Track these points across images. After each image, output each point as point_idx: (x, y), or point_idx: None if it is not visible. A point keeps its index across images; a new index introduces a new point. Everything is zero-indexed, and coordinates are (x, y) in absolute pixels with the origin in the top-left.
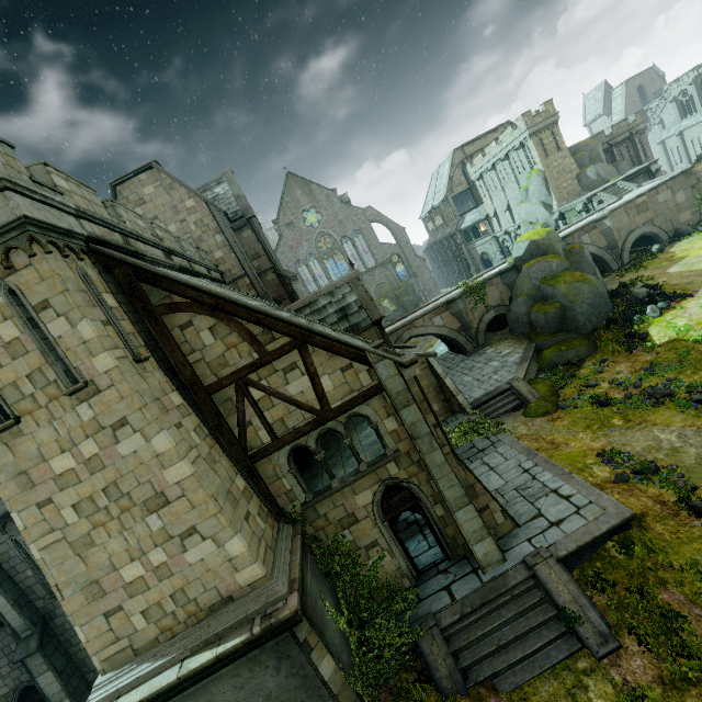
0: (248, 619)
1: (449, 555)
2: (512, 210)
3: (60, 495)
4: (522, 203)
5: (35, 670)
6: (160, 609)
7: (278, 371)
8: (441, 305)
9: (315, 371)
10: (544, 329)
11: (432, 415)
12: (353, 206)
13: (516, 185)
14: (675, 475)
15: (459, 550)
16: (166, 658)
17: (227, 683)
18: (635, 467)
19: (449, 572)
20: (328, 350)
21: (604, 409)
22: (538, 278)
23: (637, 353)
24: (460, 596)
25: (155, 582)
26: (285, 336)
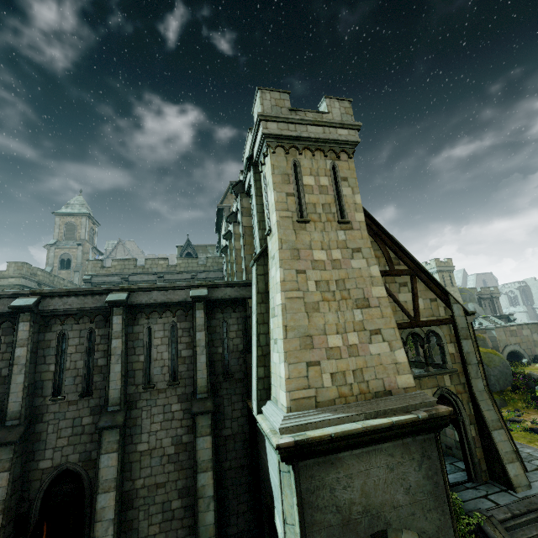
0: (407, 409)
1: (472, 478)
2: None
3: (311, 271)
4: None
5: (105, 446)
6: (343, 377)
7: (396, 282)
8: None
9: (416, 292)
10: None
11: (477, 353)
12: None
13: None
14: None
15: (481, 474)
16: (347, 414)
17: (383, 459)
18: None
19: (478, 488)
20: (427, 284)
21: (537, 435)
22: None
23: None
24: (502, 502)
25: (346, 356)
26: (407, 265)
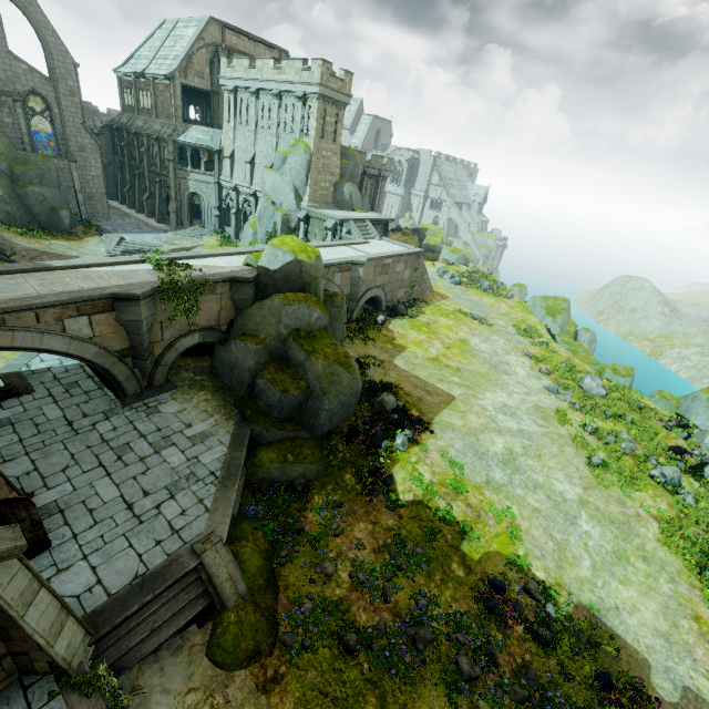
0: None
1: None
2: (256, 167)
3: None
4: (274, 171)
5: None
6: None
7: None
8: (100, 297)
9: None
10: (271, 409)
11: None
12: None
13: (274, 142)
14: None
15: None
16: None
17: None
18: None
19: None
20: None
21: (351, 663)
22: (289, 325)
23: (379, 506)
24: None
25: None
26: None
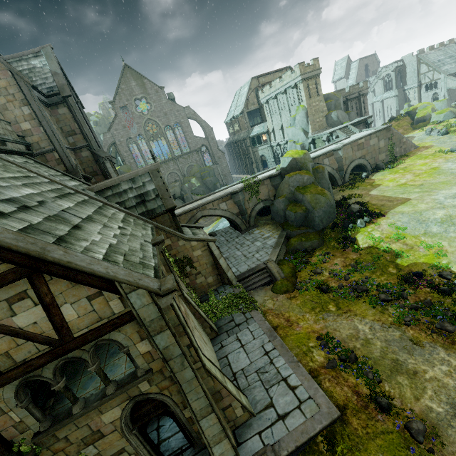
0: None
1: (194, 443)
2: (284, 130)
3: None
4: (291, 127)
5: None
6: None
7: None
8: (227, 195)
9: (52, 301)
10: (293, 223)
11: (187, 337)
12: (176, 104)
13: (288, 113)
14: (366, 365)
15: (202, 439)
16: None
17: None
18: (341, 355)
19: None
20: (69, 279)
21: (325, 295)
22: (294, 186)
23: (348, 252)
24: None
25: None
26: (7, 262)
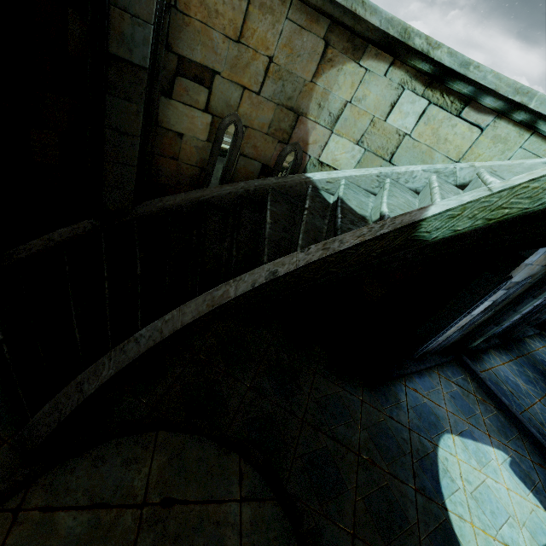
0: None
1: None
2: None
3: None
4: None
5: None
6: None
7: None
8: None
9: None
10: None
11: None
12: None
13: None
14: None
15: None
16: None
17: None
18: None
19: None
20: None
21: None
22: None
23: None
24: None
25: None
26: None
